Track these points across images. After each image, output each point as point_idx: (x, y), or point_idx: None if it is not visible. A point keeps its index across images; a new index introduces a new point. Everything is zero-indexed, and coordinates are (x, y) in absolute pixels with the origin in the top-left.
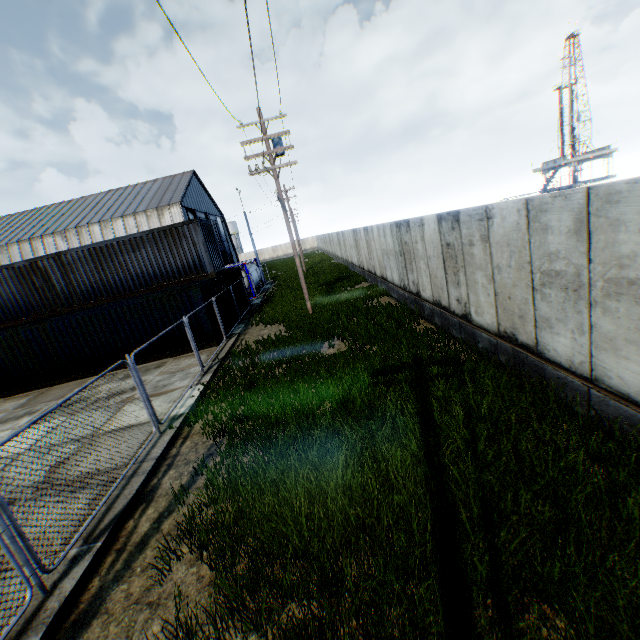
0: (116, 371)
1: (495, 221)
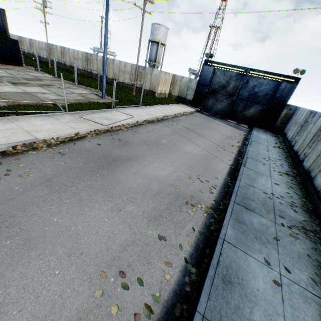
0: None
1: (115, 62)
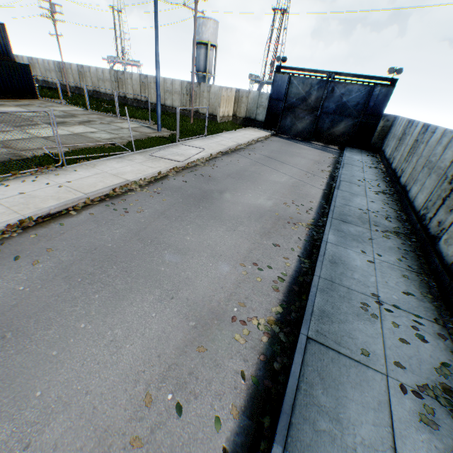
0: None
1: None
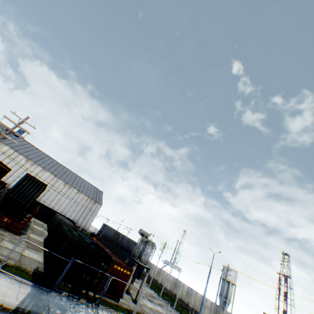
0: None
1: (198, 293)
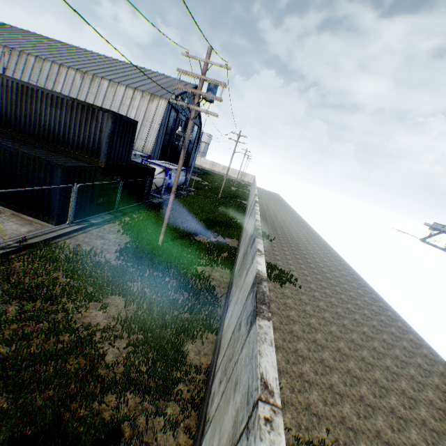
0: None
1: None
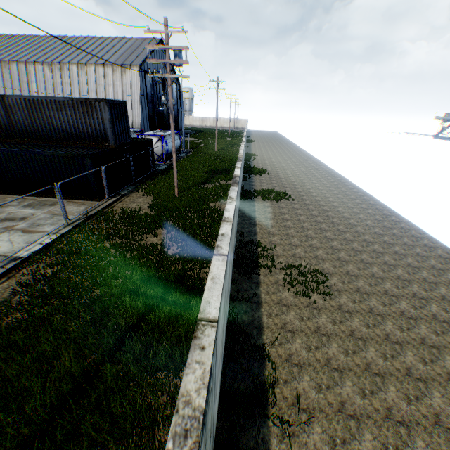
0: (29, 197)
1: None
